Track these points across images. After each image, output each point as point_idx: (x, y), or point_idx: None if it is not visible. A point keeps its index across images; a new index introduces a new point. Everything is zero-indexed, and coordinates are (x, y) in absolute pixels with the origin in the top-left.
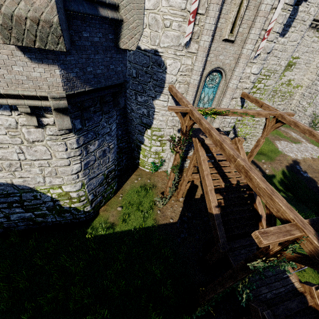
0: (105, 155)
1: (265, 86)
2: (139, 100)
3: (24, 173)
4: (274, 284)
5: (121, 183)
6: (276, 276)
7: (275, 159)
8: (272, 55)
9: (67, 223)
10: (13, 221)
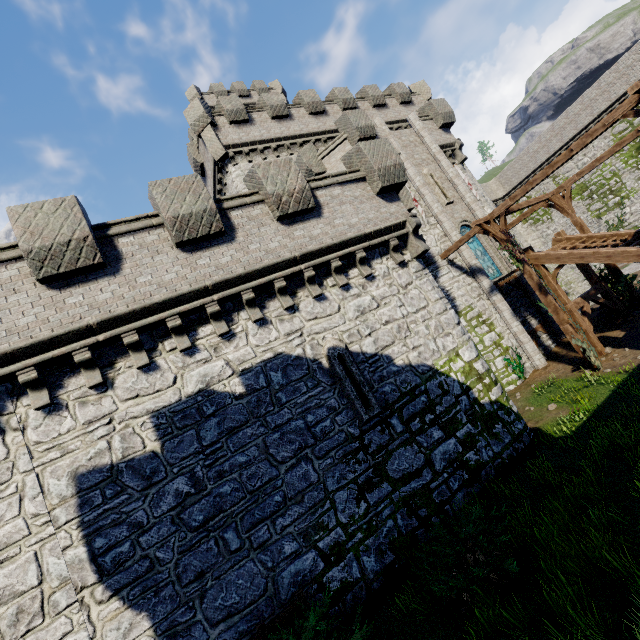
0: None
1: None
2: None
3: (414, 339)
4: None
5: None
6: None
7: None
8: None
9: (512, 459)
10: (440, 475)
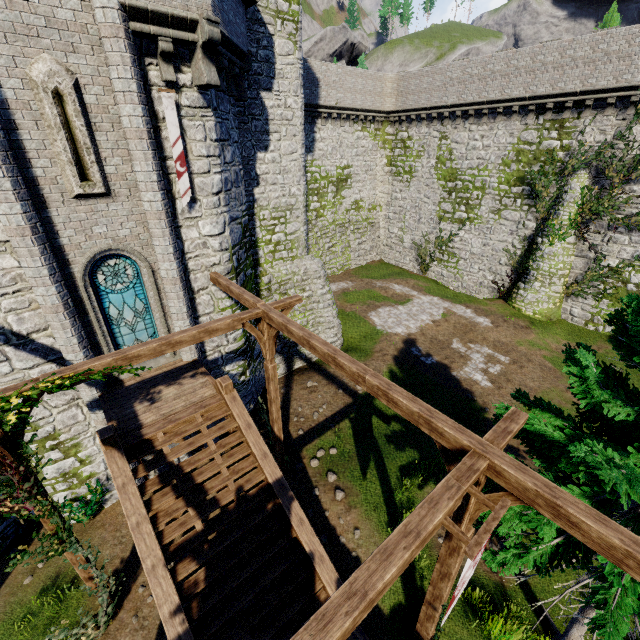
0: None
1: (288, 235)
2: None
3: None
4: None
5: None
6: None
7: (373, 351)
8: (267, 183)
9: None
10: None
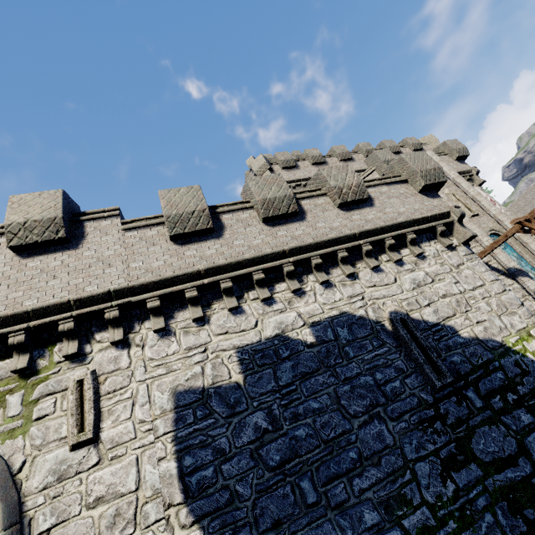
0: None
1: None
2: None
3: (476, 314)
4: None
5: None
6: None
7: None
8: None
9: None
10: None
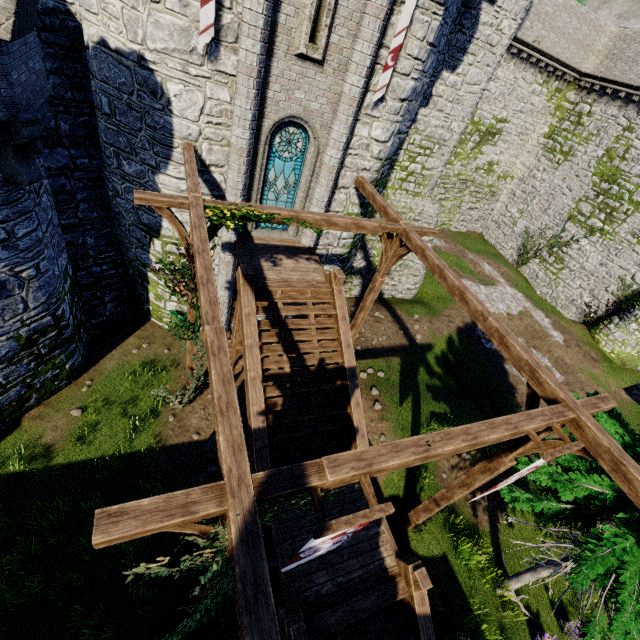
0: (10, 295)
1: (424, 169)
2: (126, 170)
3: None
4: (346, 564)
5: (98, 354)
6: (354, 548)
7: (441, 313)
8: (435, 107)
9: None
10: None
